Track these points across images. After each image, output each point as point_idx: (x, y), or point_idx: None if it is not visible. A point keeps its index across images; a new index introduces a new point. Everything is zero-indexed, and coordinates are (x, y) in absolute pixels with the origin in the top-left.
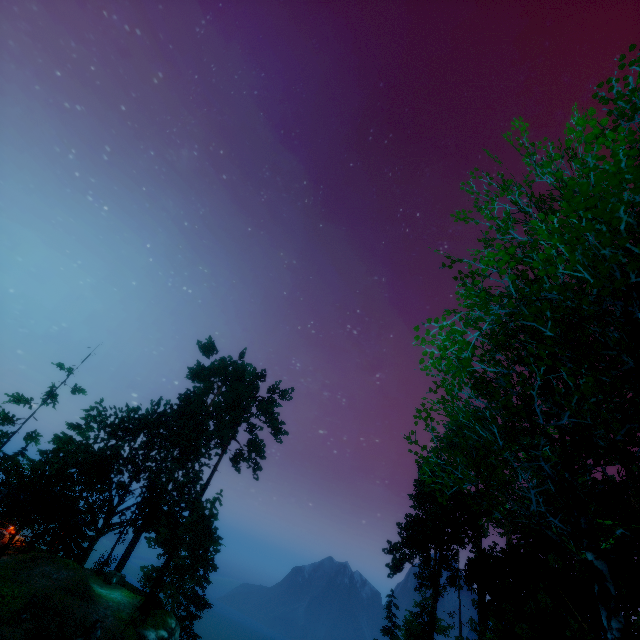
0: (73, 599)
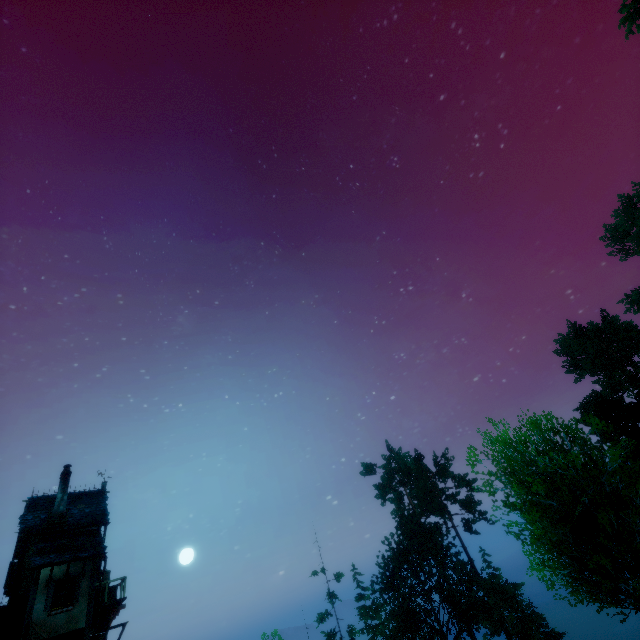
0: None
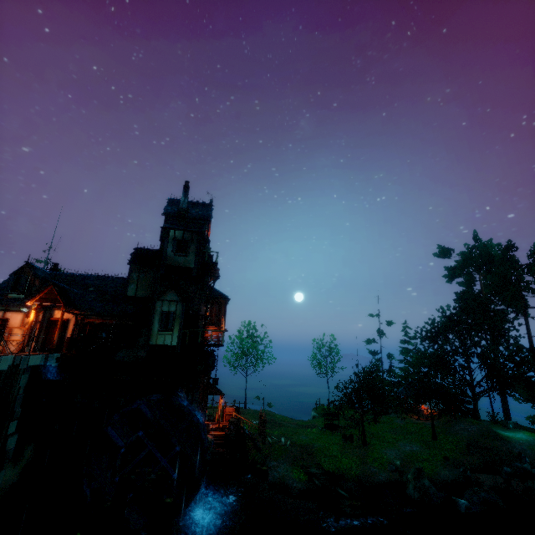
0: (492, 441)
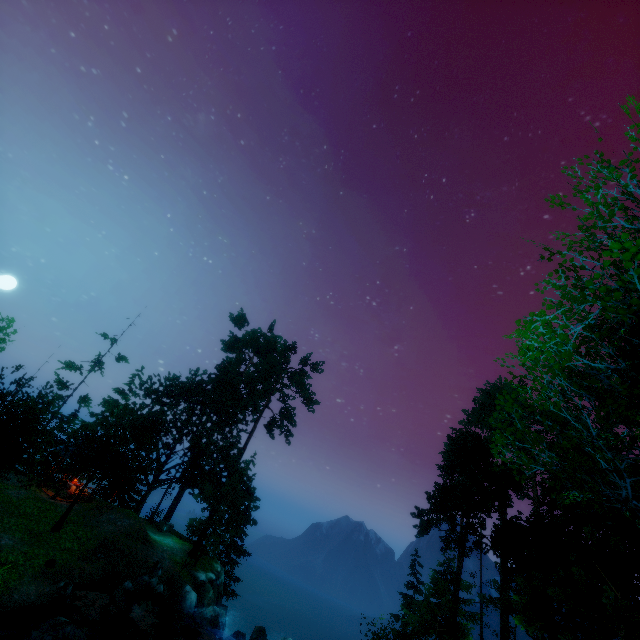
0: (136, 543)
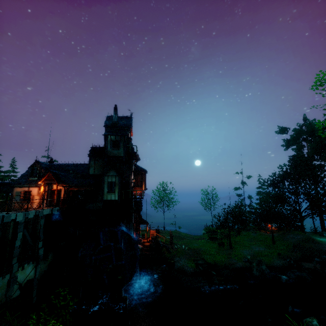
0: (309, 244)
